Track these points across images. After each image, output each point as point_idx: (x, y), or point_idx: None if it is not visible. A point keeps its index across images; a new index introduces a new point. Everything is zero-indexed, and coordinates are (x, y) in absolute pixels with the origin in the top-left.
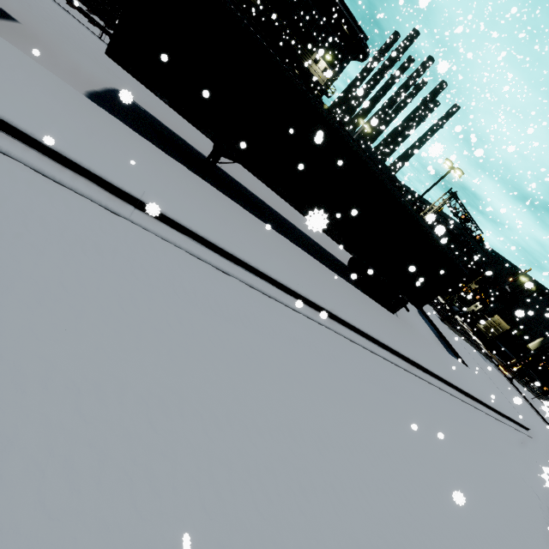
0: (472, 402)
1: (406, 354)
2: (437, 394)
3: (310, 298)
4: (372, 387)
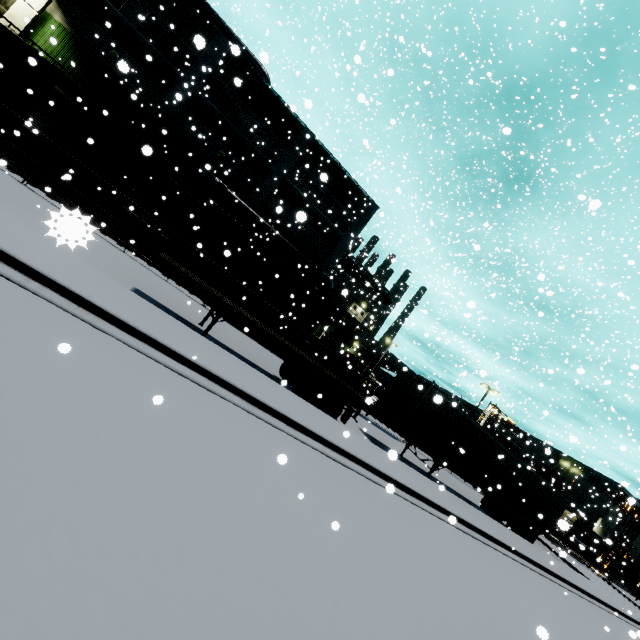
0: (623, 618)
1: (580, 586)
2: (609, 615)
3: (539, 563)
4: (598, 619)
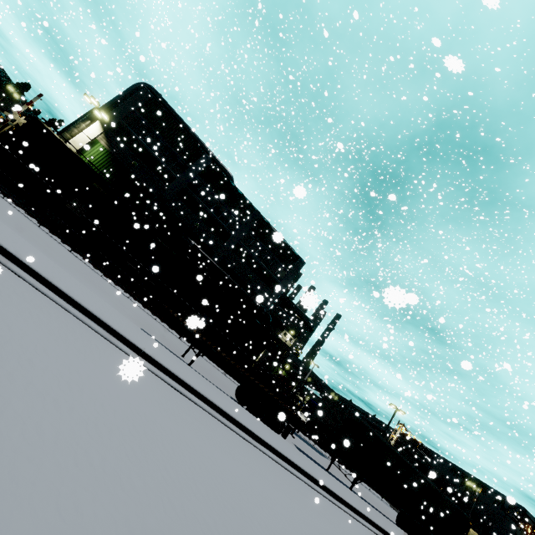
0: None
1: None
2: None
3: None
4: None
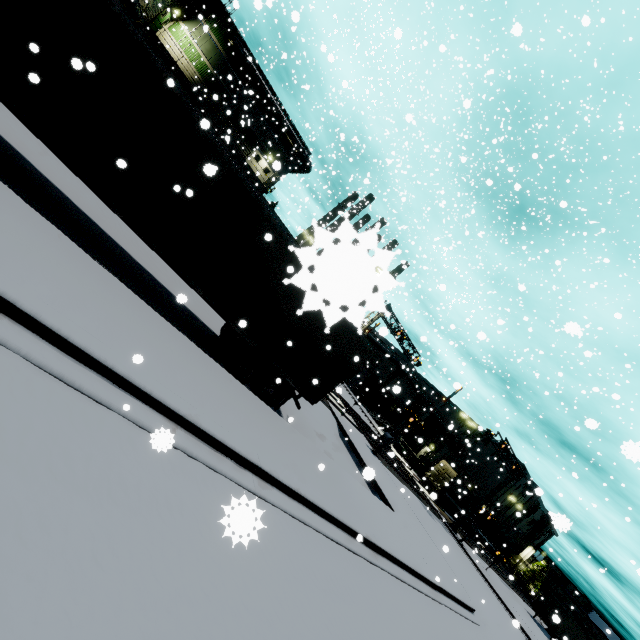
0: (377, 559)
1: (230, 442)
2: (294, 532)
3: None
4: None
